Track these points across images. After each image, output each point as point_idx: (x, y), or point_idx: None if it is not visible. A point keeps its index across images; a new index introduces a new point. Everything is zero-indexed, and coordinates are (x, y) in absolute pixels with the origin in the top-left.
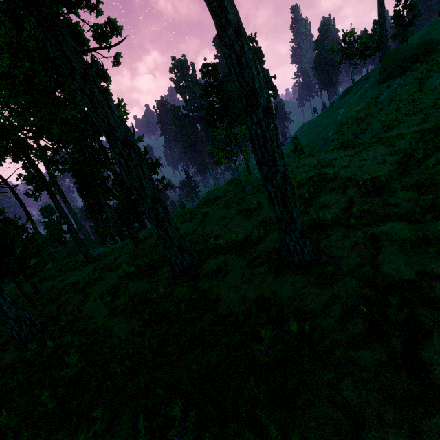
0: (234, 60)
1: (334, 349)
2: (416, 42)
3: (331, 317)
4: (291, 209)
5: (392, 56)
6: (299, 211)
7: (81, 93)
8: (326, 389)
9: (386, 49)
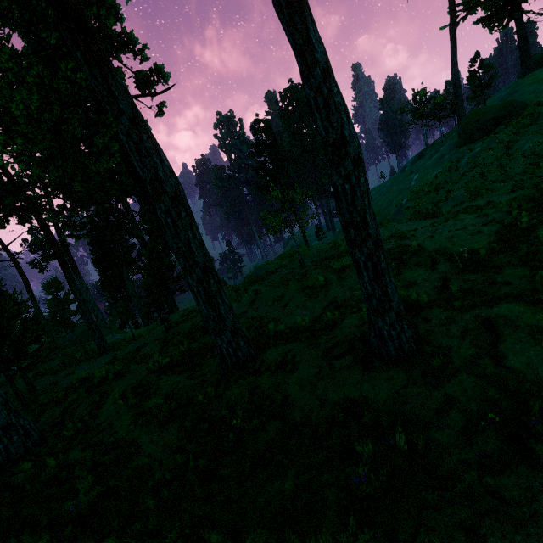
0: (320, 104)
1: (462, 474)
2: (497, 104)
3: (449, 427)
4: (385, 283)
5: (471, 118)
6: (394, 286)
7: (126, 139)
8: (462, 534)
9: (462, 111)
